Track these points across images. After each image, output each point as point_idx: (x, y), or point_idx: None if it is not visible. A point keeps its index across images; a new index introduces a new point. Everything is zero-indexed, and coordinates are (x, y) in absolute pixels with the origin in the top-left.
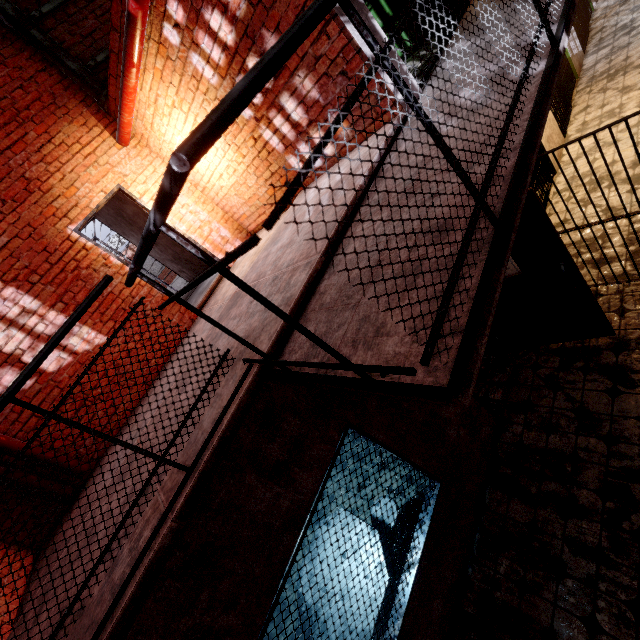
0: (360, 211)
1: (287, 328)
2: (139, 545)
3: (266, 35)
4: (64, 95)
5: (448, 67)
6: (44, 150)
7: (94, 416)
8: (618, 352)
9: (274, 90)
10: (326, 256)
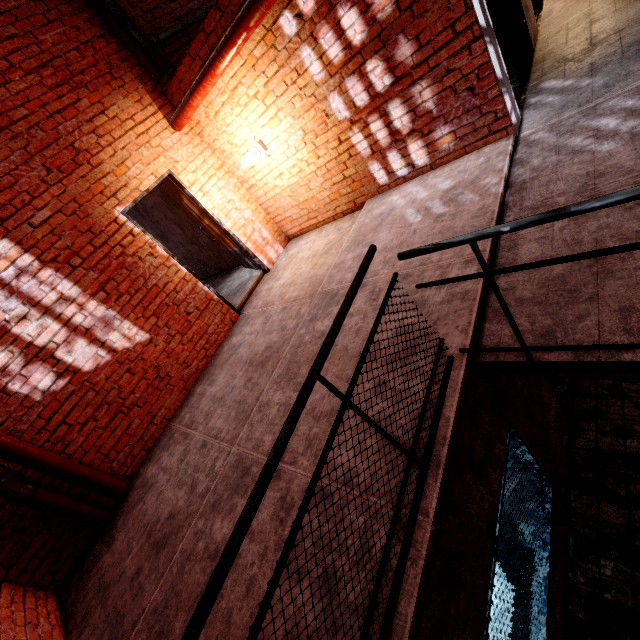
0: (508, 216)
1: (477, 322)
2: (375, 556)
3: (401, 41)
4: (121, 67)
5: (551, 100)
6: (96, 121)
7: (130, 425)
8: None
9: (385, 95)
10: (491, 255)
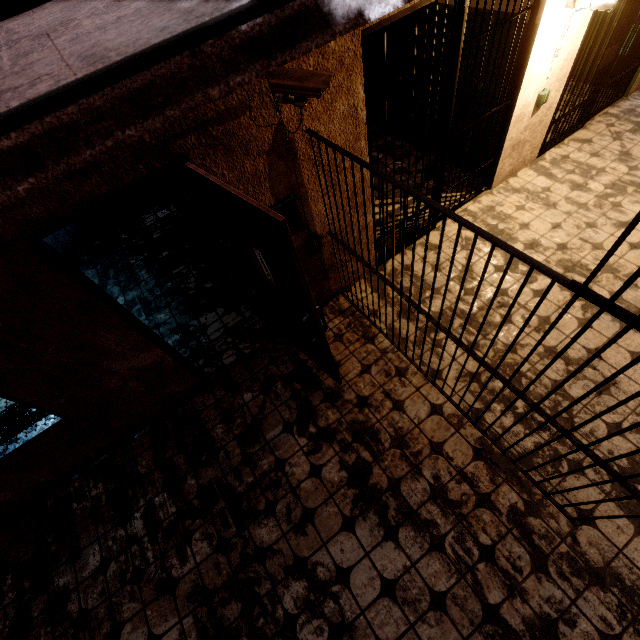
0: None
1: None
2: None
3: None
4: None
5: None
6: None
7: None
8: (326, 400)
9: None
10: None
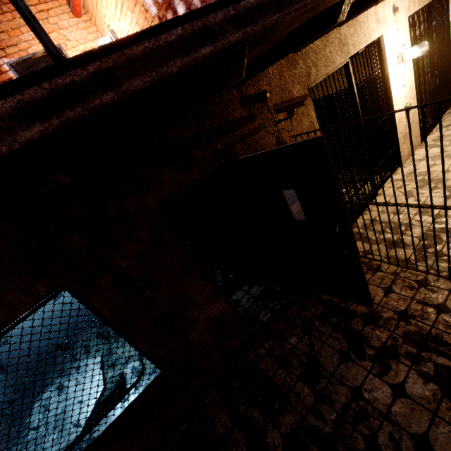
0: None
1: None
2: None
3: None
4: None
5: None
6: None
7: None
8: (367, 323)
9: None
10: None
